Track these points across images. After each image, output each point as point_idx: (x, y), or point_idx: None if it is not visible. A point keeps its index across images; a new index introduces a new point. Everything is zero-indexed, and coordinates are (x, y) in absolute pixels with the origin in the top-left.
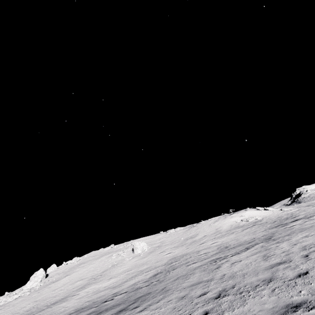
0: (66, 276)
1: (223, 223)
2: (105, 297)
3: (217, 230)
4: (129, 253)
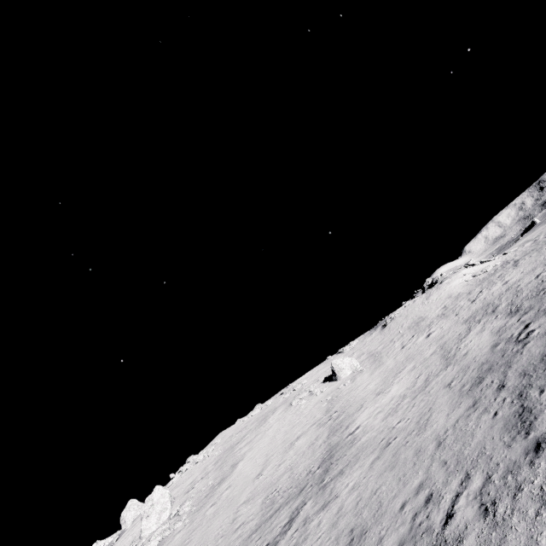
0: (234, 466)
1: (446, 291)
2: (485, 356)
3: (454, 296)
4: (326, 385)
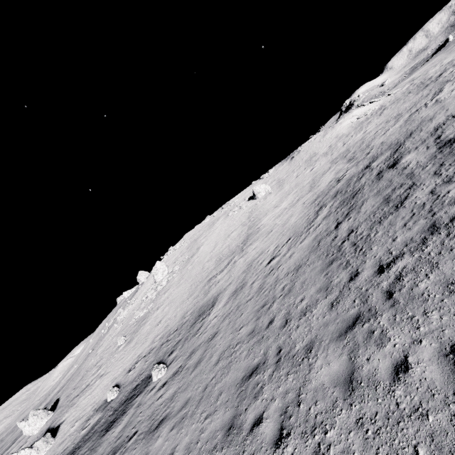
0: (198, 248)
1: (336, 131)
2: (324, 188)
3: (339, 137)
4: (249, 202)
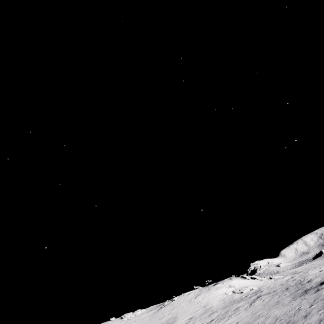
0: None
1: (209, 297)
2: None
3: (206, 308)
4: None
